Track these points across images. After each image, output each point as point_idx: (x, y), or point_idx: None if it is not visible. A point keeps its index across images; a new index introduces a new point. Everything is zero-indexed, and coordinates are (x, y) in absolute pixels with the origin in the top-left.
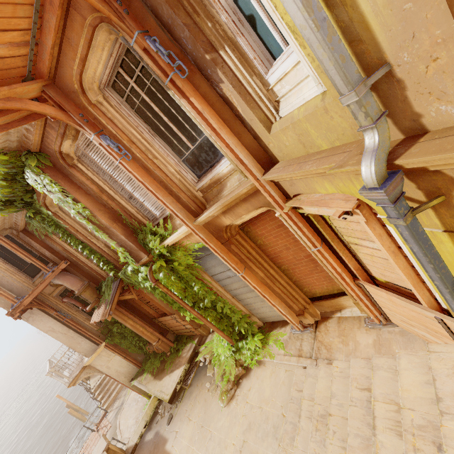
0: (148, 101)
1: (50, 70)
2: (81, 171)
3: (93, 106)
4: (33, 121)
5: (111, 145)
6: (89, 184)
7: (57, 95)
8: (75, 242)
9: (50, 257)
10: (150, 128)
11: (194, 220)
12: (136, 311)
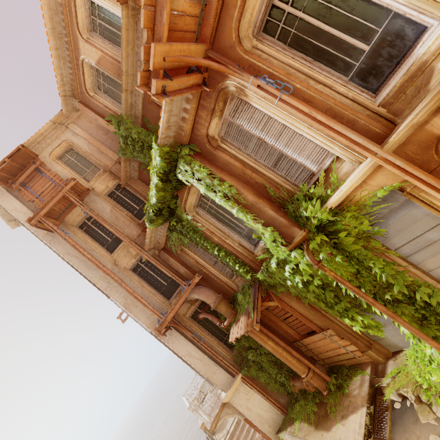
0: (307, 18)
1: (211, 33)
2: (225, 151)
3: (248, 53)
4: (195, 91)
5: (269, 83)
6: (233, 161)
7: (216, 55)
8: (210, 246)
9: (184, 274)
10: (305, 56)
11: (379, 146)
12: (272, 332)
